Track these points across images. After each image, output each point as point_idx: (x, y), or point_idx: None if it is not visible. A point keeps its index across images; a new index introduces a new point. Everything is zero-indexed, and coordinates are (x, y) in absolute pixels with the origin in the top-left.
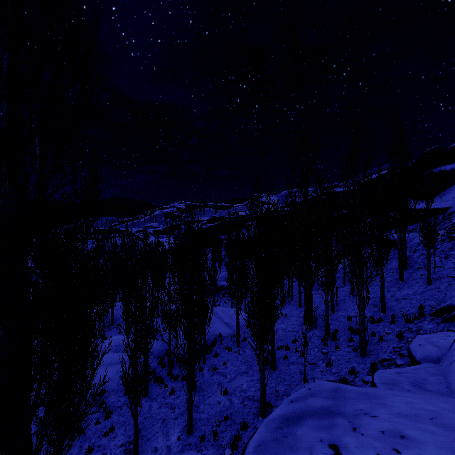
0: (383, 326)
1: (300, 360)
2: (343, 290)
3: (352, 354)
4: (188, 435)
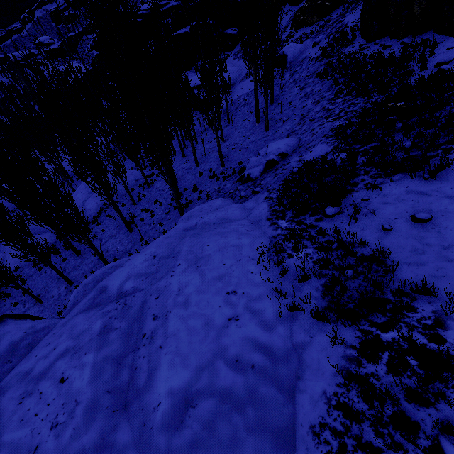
0: (212, 183)
1: (150, 220)
2: (223, 132)
3: (179, 213)
4: (70, 286)
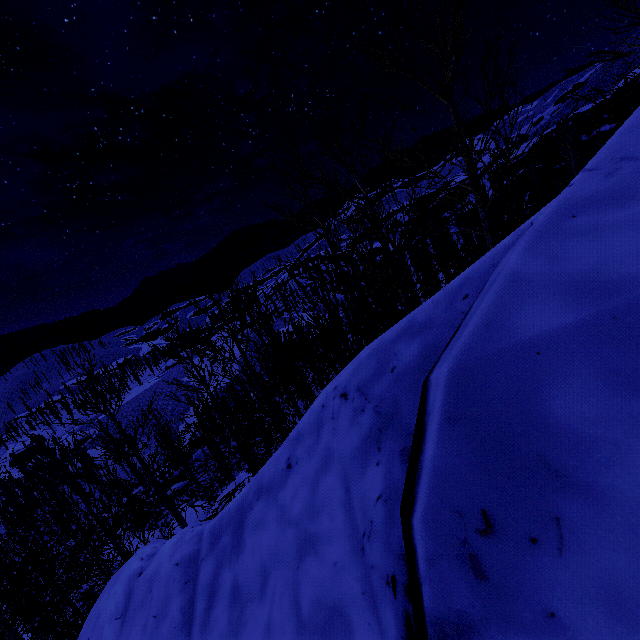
0: None
1: None
2: None
3: None
4: None
